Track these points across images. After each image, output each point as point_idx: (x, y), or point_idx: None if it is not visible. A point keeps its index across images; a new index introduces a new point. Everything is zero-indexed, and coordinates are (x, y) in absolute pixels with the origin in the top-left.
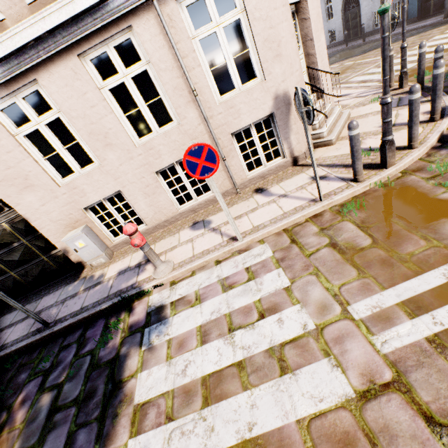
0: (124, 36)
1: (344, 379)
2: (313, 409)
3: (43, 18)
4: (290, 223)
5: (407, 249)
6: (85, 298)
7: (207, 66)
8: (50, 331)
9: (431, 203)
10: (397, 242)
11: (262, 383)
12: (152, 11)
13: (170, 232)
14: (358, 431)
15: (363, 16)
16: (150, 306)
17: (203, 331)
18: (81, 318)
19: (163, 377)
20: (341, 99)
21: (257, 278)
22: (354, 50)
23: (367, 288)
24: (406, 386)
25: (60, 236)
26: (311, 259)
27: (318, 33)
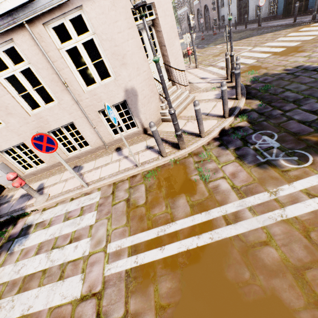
0: (9, 45)
1: (80, 288)
2: (59, 302)
3: None
4: (118, 179)
5: (155, 211)
6: None
7: (74, 68)
8: None
9: (185, 181)
10: (154, 205)
11: (48, 284)
12: (26, 30)
13: (60, 171)
14: (69, 317)
15: (250, 7)
16: (25, 223)
17: (40, 246)
18: None
19: (8, 272)
20: (201, 81)
21: (83, 215)
22: (237, 34)
23: (123, 234)
24: (101, 296)
25: None
26: (113, 208)
27: (172, 40)
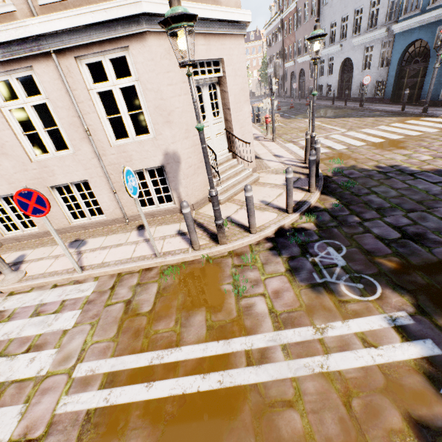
0: (27, 72)
1: (14, 427)
2: None
3: None
4: (126, 269)
5: (159, 326)
6: None
7: (103, 114)
8: None
9: (213, 290)
10: (161, 317)
11: None
12: (52, 60)
13: (54, 242)
14: None
15: (354, 82)
16: None
17: None
18: None
19: None
20: (273, 159)
21: (60, 313)
22: (334, 110)
23: (105, 352)
24: None
25: None
26: (105, 309)
27: (240, 105)
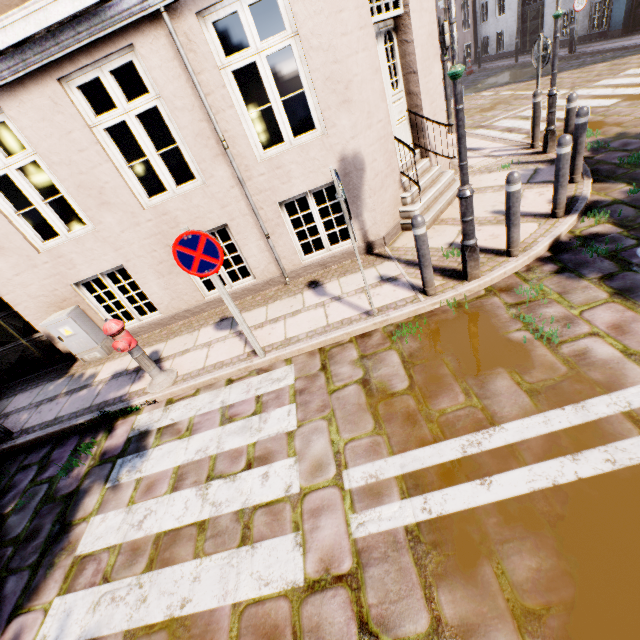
0: (125, 58)
1: (300, 563)
2: (254, 594)
3: (4, 28)
4: (330, 341)
5: (441, 404)
6: (64, 405)
7: (244, 108)
8: (12, 444)
9: (497, 343)
10: (434, 392)
11: (217, 552)
12: (162, 26)
13: (190, 327)
14: (288, 627)
15: (547, 17)
16: (134, 429)
17: (179, 474)
18: (51, 433)
19: (116, 526)
20: (468, 154)
21: (264, 412)
22: (523, 70)
23: (375, 450)
24: (358, 582)
25: (42, 317)
26: (332, 397)
27: (429, 63)
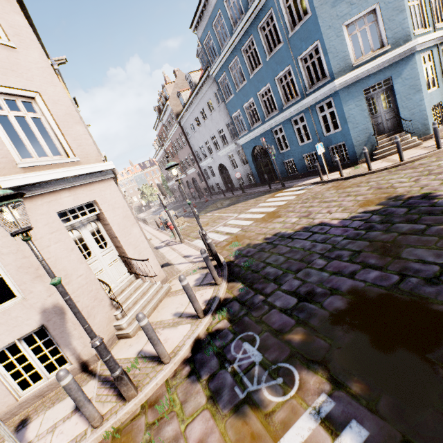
0: None
1: None
2: None
3: None
4: None
5: None
6: None
7: None
8: None
9: None
10: None
11: None
12: None
13: None
14: None
15: (232, 177)
16: None
17: None
18: None
19: None
20: (183, 260)
21: None
22: (226, 200)
23: None
24: None
25: None
26: None
27: (128, 229)
